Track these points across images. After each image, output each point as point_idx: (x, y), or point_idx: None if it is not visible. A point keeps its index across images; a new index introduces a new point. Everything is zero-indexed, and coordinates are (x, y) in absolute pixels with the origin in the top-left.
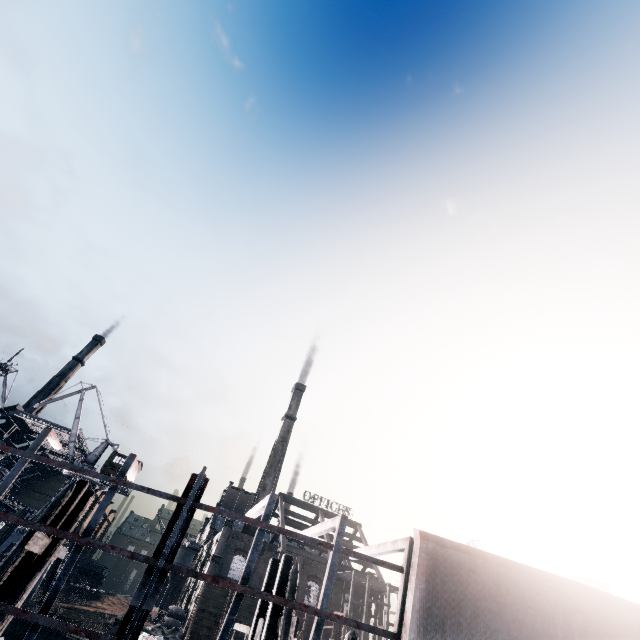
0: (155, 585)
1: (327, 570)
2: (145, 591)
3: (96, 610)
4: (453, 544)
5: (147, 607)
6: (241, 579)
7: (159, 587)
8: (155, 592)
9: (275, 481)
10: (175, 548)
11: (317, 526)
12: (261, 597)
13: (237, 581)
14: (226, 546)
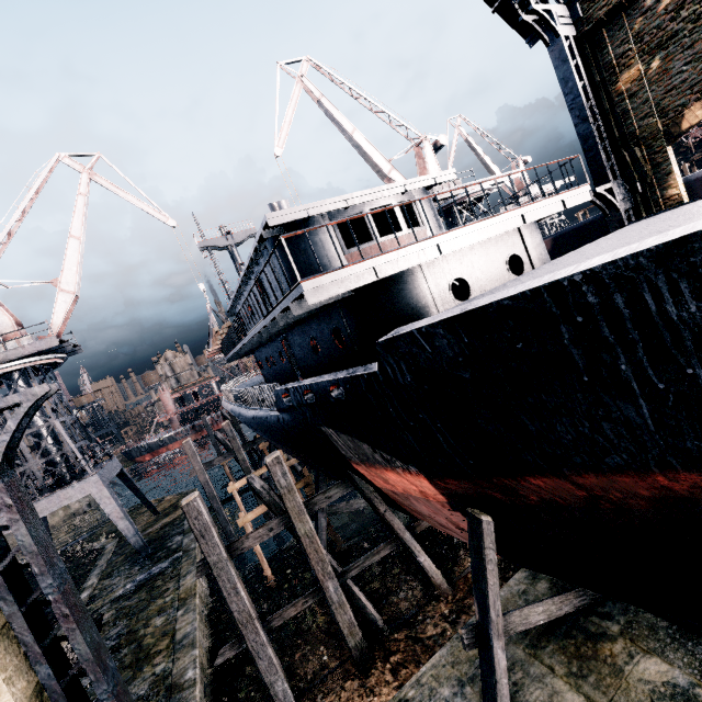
0: None
1: None
2: None
3: None
4: None
5: None
6: None
7: None
8: None
9: None
10: None
11: None
12: None
13: None
14: None
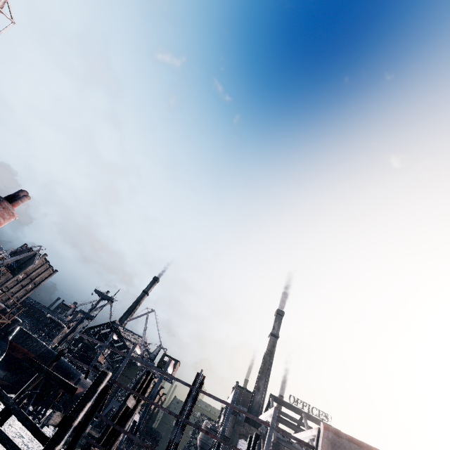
0: (180, 430)
1: (266, 439)
2: (175, 432)
3: None
4: (347, 436)
5: (176, 440)
6: (220, 435)
7: (181, 431)
8: (180, 434)
9: (266, 384)
10: (189, 412)
11: (265, 413)
12: (229, 447)
13: None
14: (233, 430)
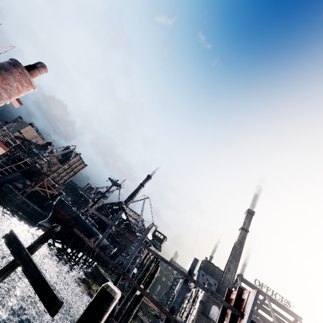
0: None
1: None
2: None
3: (146, 302)
4: None
5: None
6: None
7: None
8: None
9: (236, 267)
10: None
11: None
12: None
13: (214, 321)
14: (208, 297)
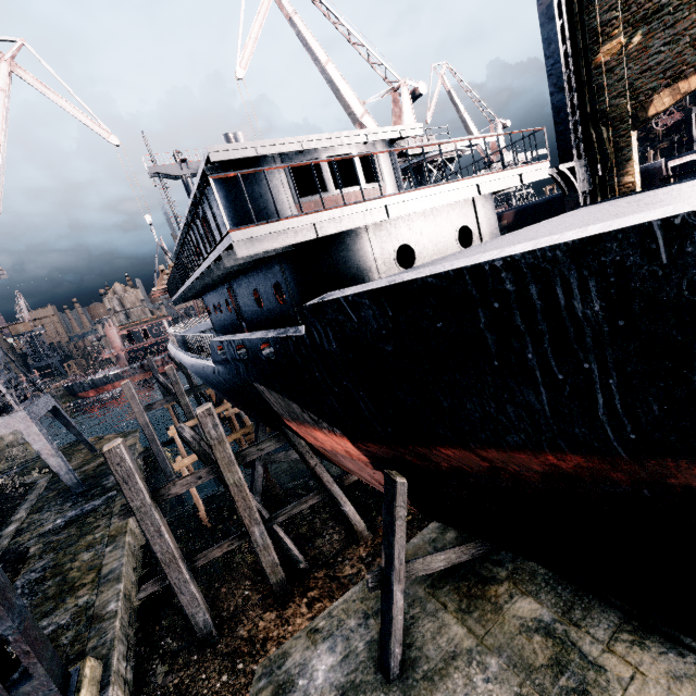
0: None
1: None
2: None
3: None
4: None
5: None
6: None
7: None
8: None
9: None
10: None
11: None
12: None
13: None
14: None
